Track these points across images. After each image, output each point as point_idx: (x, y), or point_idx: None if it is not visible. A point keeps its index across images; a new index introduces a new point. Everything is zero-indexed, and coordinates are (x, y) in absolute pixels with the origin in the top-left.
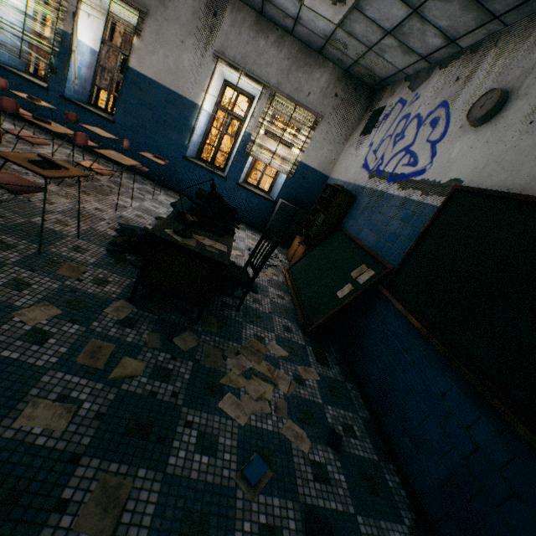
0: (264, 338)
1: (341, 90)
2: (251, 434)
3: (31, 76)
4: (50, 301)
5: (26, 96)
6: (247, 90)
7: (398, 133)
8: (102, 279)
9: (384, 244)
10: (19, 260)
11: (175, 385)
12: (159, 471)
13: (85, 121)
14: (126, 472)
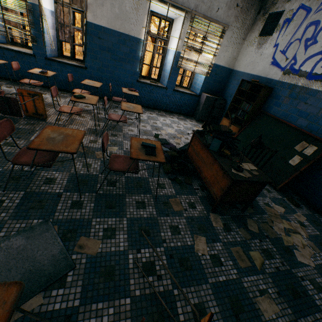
0: (268, 204)
1: (240, 0)
2: (320, 270)
3: (12, 45)
4: (194, 233)
5: (37, 71)
6: (168, 15)
7: (308, 38)
8: (189, 202)
9: (318, 127)
10: (155, 211)
11: (277, 258)
12: (319, 311)
13: (66, 72)
14: (313, 319)
